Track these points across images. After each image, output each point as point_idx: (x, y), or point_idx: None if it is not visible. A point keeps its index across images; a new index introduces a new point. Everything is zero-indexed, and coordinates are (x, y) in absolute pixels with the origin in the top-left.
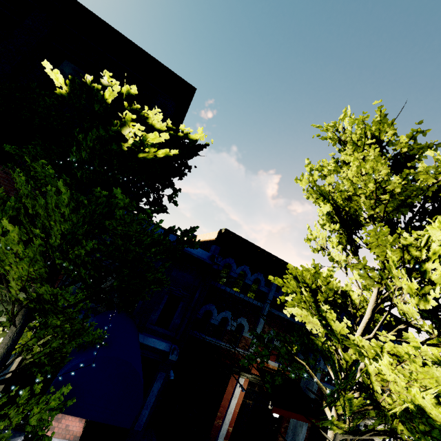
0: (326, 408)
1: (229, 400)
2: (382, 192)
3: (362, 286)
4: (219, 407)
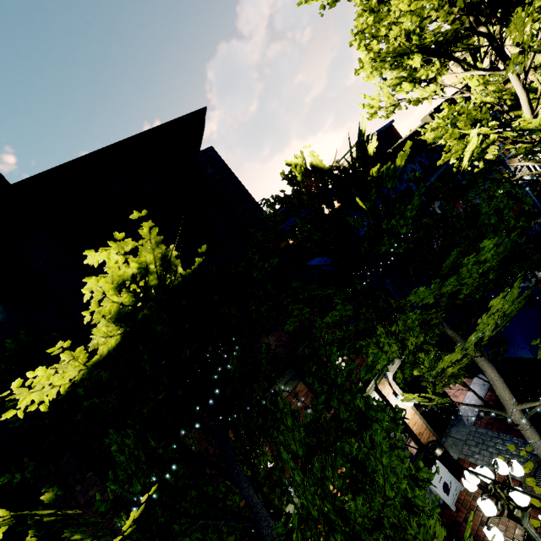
0: None
1: None
2: None
3: (482, 86)
4: None
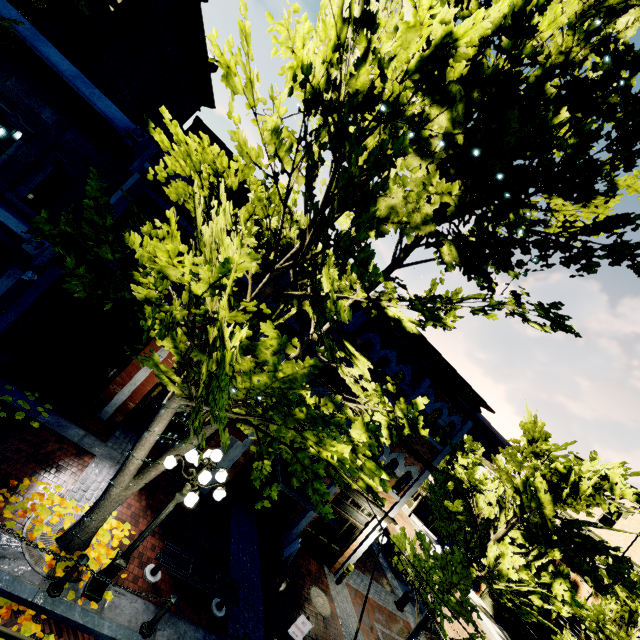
0: None
1: (140, 369)
2: None
3: None
4: (122, 372)
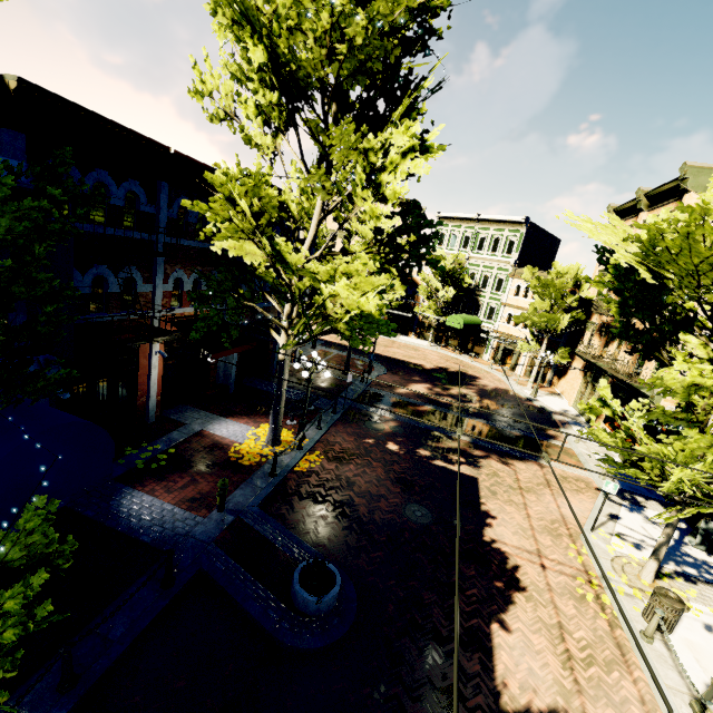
0: (275, 334)
1: (147, 373)
2: (339, 38)
3: (300, 191)
4: (137, 387)
